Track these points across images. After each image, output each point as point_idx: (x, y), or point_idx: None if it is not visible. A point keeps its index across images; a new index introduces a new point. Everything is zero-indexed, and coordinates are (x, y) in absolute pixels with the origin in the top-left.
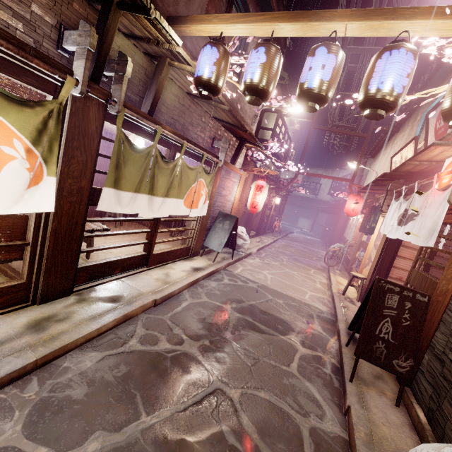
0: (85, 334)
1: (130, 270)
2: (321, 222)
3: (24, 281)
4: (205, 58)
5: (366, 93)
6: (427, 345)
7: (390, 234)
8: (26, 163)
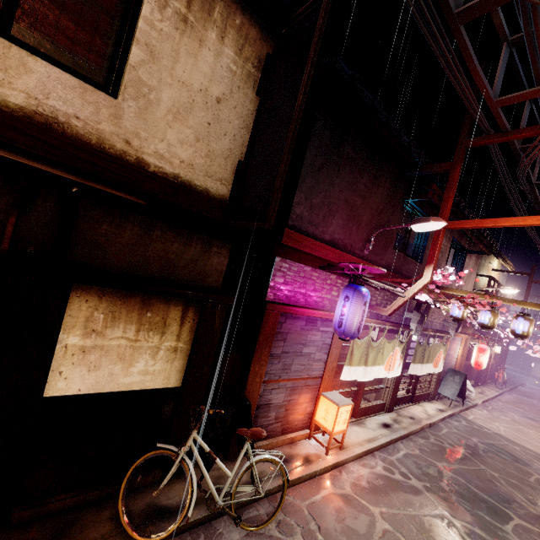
0: (414, 429)
1: (405, 404)
2: None
3: (384, 402)
4: (456, 309)
5: None
6: None
7: None
8: (399, 360)
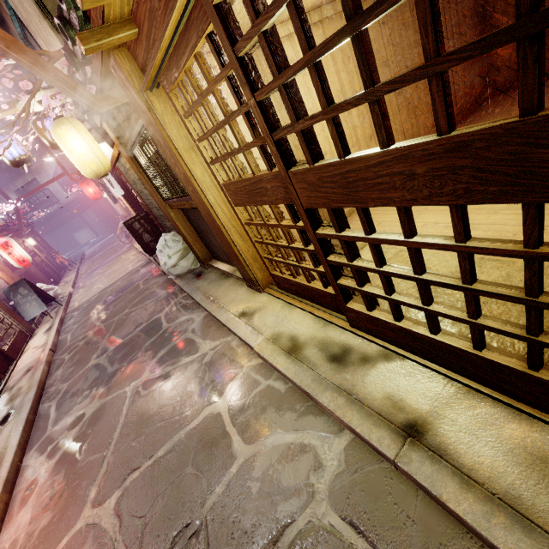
0: (41, 375)
1: (8, 370)
2: (94, 220)
3: None
4: None
5: (10, 162)
6: (163, 227)
7: (118, 196)
8: None
